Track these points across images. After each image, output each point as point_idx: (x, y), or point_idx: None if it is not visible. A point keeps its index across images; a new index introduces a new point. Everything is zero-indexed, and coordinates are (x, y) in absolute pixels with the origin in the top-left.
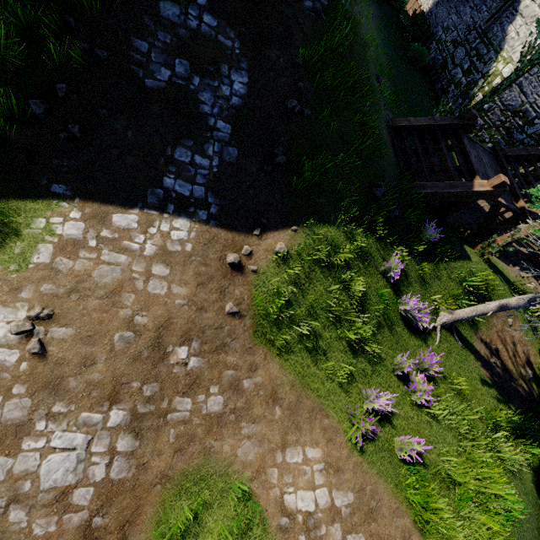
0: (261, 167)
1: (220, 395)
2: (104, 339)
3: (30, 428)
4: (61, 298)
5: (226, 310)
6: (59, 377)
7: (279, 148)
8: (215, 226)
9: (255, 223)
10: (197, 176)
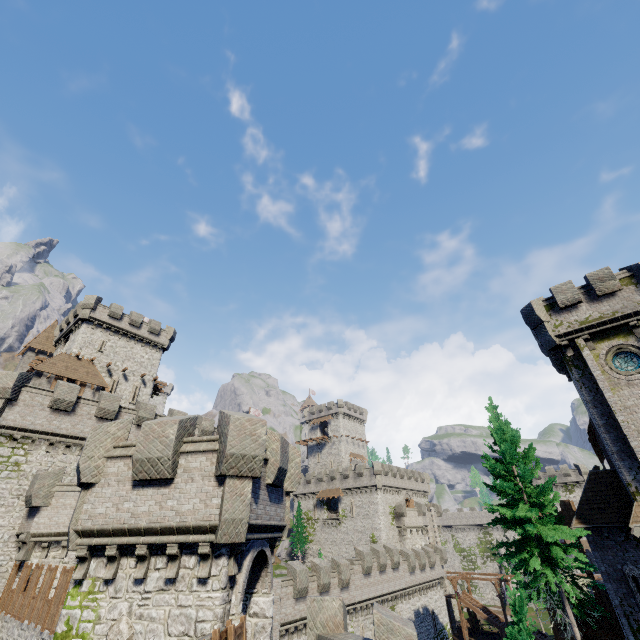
0: None
1: None
2: None
3: None
4: None
5: None
6: None
7: None
8: None
9: None
10: None
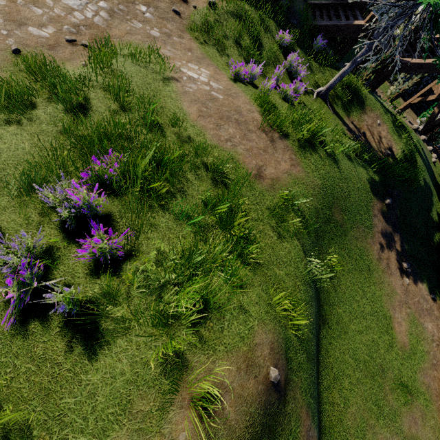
0: None
1: (159, 33)
2: None
3: None
4: None
5: (172, 8)
6: None
7: None
8: None
9: None
10: None
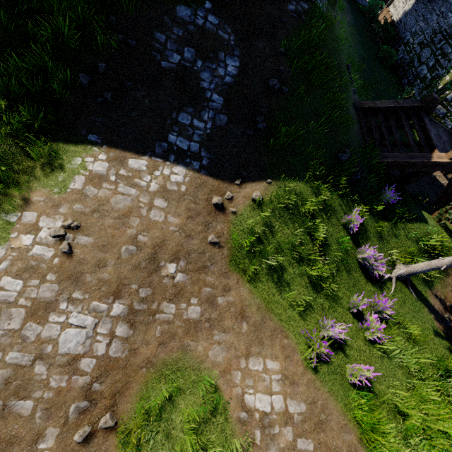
0: (244, 131)
1: (198, 306)
2: (114, 249)
3: (56, 306)
4: (86, 215)
5: (208, 239)
6: (79, 272)
7: (261, 116)
8: (205, 174)
9: (237, 175)
10: (194, 135)
